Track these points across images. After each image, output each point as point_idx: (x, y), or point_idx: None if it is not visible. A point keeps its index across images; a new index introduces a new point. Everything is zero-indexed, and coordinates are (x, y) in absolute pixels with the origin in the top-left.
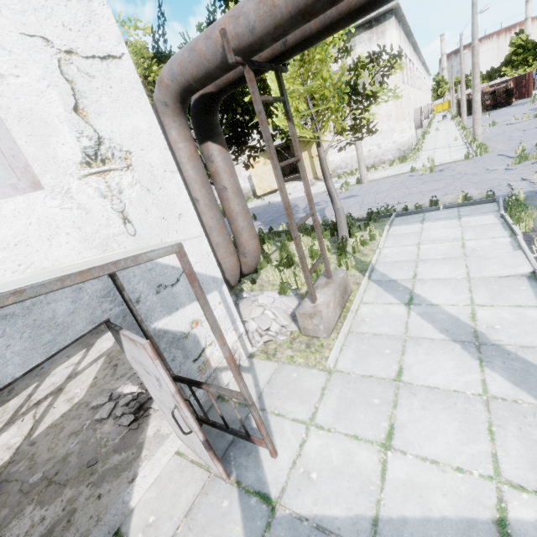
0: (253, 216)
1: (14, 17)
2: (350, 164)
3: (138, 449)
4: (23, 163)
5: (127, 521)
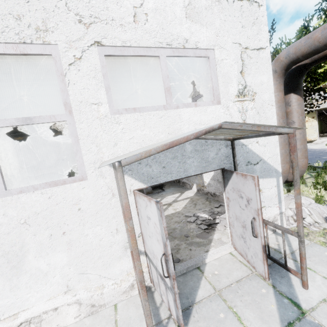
0: None
1: (232, 37)
2: None
3: (209, 241)
4: (217, 93)
5: (203, 266)
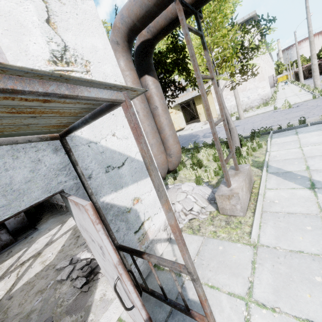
0: None
1: None
2: (229, 110)
3: (86, 312)
4: None
5: None
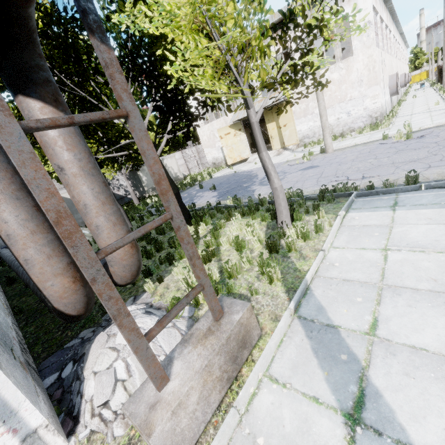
0: (213, 186)
1: None
2: (317, 133)
3: None
4: None
5: None
